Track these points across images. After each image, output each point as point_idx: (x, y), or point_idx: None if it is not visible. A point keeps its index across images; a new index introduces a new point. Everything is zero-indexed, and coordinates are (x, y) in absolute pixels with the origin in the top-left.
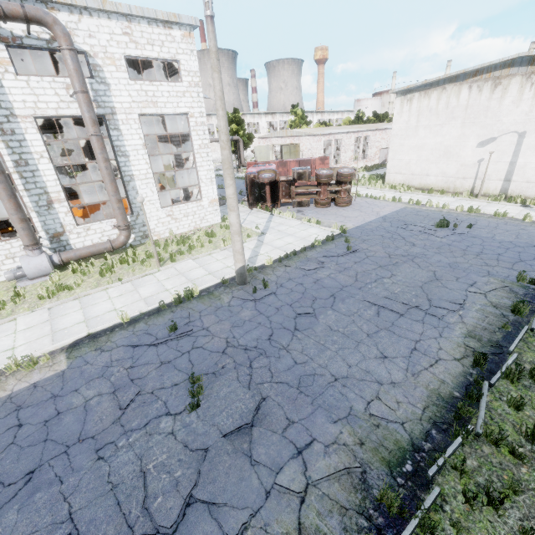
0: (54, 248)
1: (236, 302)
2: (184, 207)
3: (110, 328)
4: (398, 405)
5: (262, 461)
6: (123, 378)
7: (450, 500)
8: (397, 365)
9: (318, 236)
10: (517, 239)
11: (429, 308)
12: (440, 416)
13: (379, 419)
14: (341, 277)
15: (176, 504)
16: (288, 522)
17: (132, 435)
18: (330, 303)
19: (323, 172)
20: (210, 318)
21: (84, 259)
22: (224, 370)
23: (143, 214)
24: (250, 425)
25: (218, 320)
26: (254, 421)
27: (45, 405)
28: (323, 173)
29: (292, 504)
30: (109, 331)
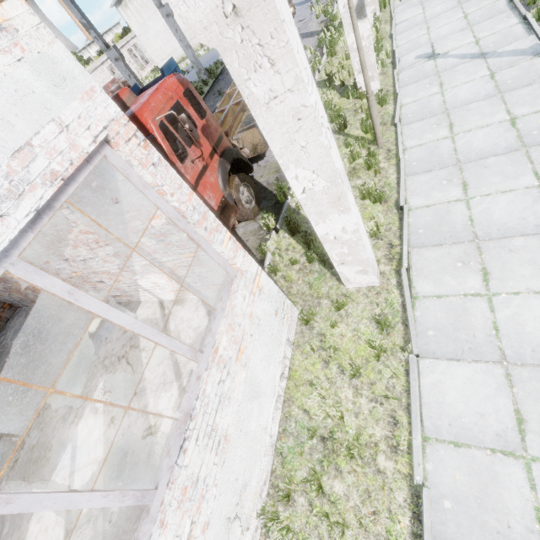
0: None
1: None
2: None
3: None
4: None
5: None
6: None
7: None
8: None
9: None
10: (208, 59)
11: None
12: None
13: None
14: None
15: None
16: None
17: None
18: None
19: (113, 88)
20: None
21: None
22: None
23: None
24: None
25: None
26: None
27: None
28: (113, 88)
29: None
30: None
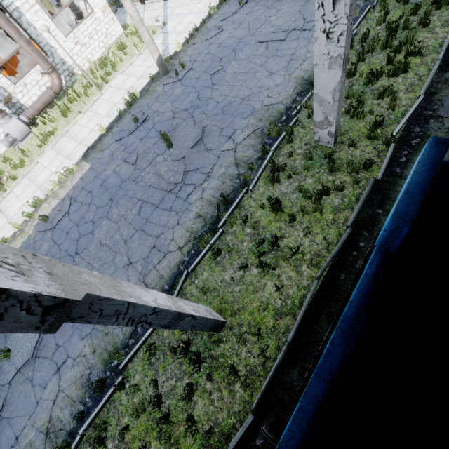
0: (15, 112)
1: (168, 87)
2: (83, 28)
3: (98, 139)
4: (279, 95)
5: (212, 148)
6: (125, 155)
7: (302, 121)
8: (279, 75)
9: (212, 3)
10: None
11: (303, 26)
12: (302, 89)
13: (269, 106)
14: (237, 32)
15: (180, 176)
16: (230, 160)
17: (146, 170)
18: (233, 57)
19: None
20: (155, 105)
21: (42, 114)
22: (178, 125)
23: (55, 51)
24: (202, 140)
25: (161, 104)
26: (203, 137)
27: (95, 181)
28: None
29: (230, 155)
30: (98, 141)
